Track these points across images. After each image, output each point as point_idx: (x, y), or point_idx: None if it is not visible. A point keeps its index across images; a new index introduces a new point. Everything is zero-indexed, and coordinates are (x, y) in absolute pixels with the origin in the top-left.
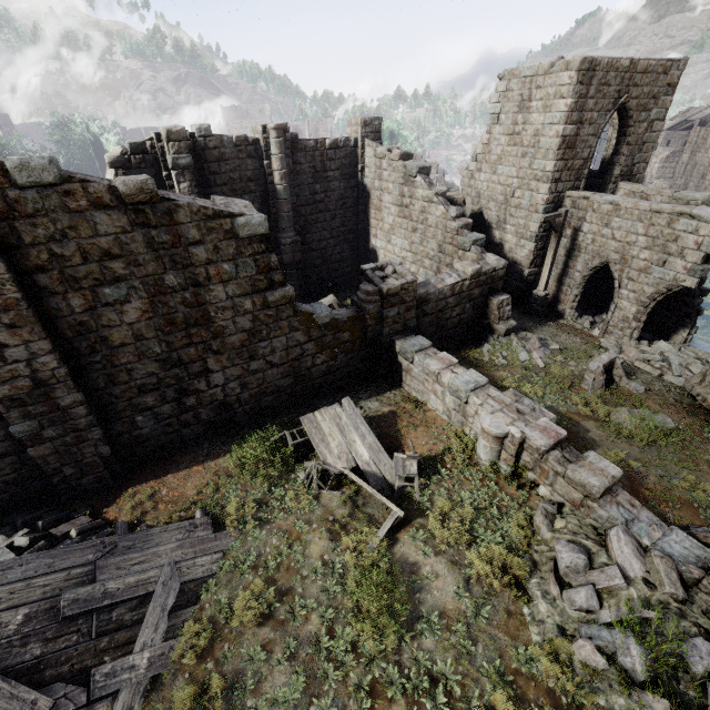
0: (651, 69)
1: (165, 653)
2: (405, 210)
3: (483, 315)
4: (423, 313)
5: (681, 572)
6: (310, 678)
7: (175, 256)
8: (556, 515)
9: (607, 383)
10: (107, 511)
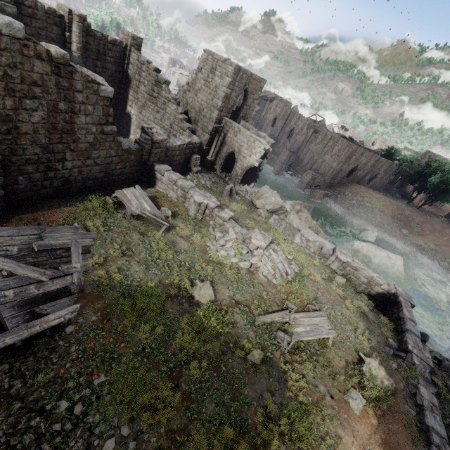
0: (256, 79)
1: (86, 265)
2: (154, 99)
3: (188, 162)
4: (166, 155)
5: (244, 236)
6: (146, 266)
7: (67, 95)
8: (215, 228)
9: (230, 195)
10: (6, 225)
